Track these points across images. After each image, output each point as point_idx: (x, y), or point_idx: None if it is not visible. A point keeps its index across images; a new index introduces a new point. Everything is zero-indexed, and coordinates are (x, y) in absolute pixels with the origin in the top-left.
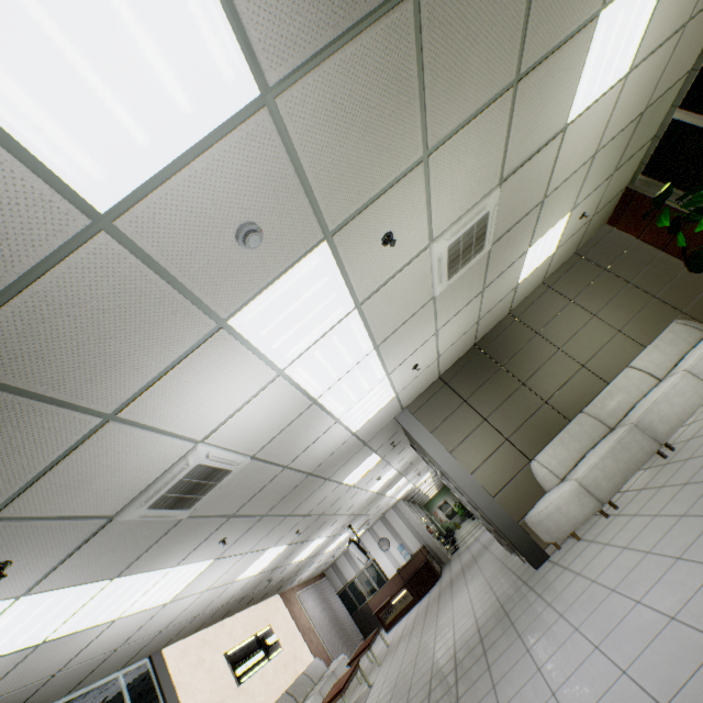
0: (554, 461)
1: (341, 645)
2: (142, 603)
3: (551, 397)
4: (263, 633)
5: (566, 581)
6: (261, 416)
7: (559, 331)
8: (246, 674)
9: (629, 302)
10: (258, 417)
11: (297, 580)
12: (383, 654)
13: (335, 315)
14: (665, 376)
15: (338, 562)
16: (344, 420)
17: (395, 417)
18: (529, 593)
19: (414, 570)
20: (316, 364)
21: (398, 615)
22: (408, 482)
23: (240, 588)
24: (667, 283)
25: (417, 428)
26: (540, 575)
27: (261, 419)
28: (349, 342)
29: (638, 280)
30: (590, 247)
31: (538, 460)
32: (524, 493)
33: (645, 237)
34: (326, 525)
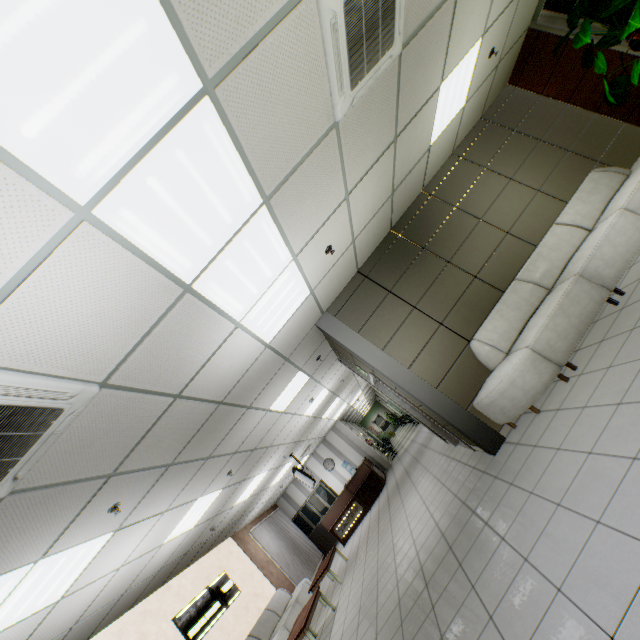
0: (495, 336)
1: (302, 568)
2: (3, 619)
3: (480, 270)
4: (216, 582)
5: (544, 461)
6: (83, 309)
7: (477, 201)
8: (201, 633)
9: (544, 160)
10: (76, 311)
11: (247, 519)
12: (343, 570)
13: (164, 94)
14: (594, 225)
15: (288, 491)
16: (248, 324)
17: (316, 324)
18: (496, 483)
19: (361, 482)
20: (162, 209)
21: (352, 527)
22: (342, 402)
23: (174, 548)
24: (577, 135)
25: (342, 331)
26: (502, 460)
27: (86, 314)
28: (215, 175)
29: (549, 136)
30: (495, 110)
31: (478, 339)
32: (468, 377)
33: (549, 91)
34: (264, 459)
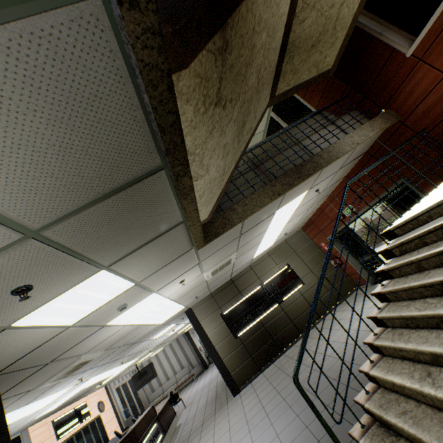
0: None
1: None
2: None
3: None
4: None
5: None
6: None
7: None
8: None
9: None
10: None
11: None
12: None
13: None
14: None
15: None
16: None
17: None
18: None
19: None
20: None
21: None
22: None
23: None
24: None
25: None
26: None
27: None
28: None
29: None
30: None
31: None
32: None
33: None
34: None
